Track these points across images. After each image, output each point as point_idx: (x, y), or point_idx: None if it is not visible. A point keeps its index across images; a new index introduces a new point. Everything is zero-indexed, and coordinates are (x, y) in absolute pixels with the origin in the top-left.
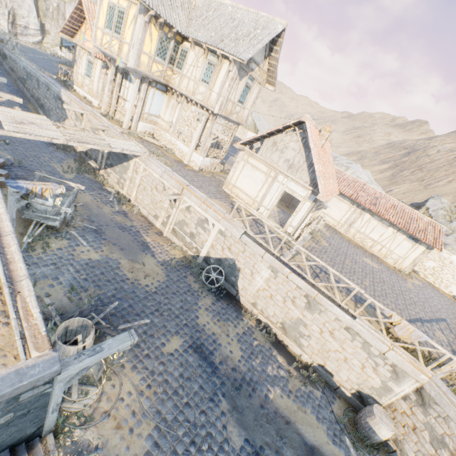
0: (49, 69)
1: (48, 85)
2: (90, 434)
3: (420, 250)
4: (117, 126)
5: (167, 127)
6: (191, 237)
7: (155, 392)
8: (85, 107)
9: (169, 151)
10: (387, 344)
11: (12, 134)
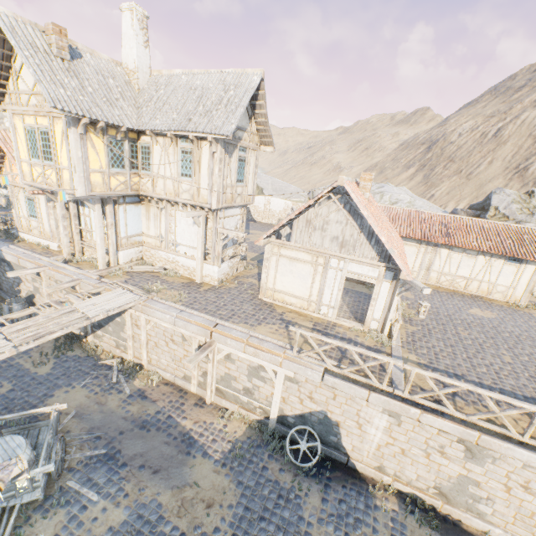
0: None
1: None
2: None
3: (529, 270)
4: (90, 271)
5: (156, 243)
6: (247, 394)
7: None
8: (40, 260)
9: (171, 274)
10: None
11: None
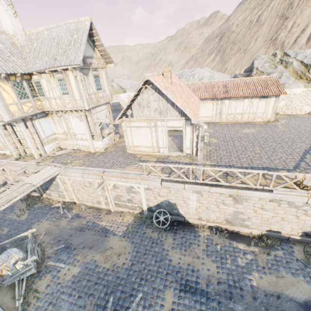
0: None
1: None
2: None
3: (272, 101)
4: (31, 161)
5: (64, 136)
6: (130, 202)
7: None
8: (2, 162)
9: (77, 151)
10: (304, 195)
11: None
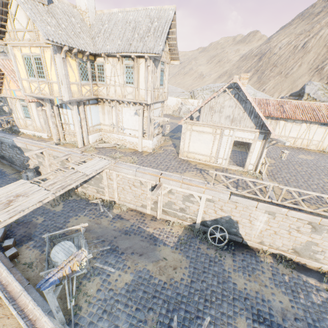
0: None
1: None
2: None
3: None
4: (74, 149)
5: (110, 129)
6: (182, 211)
7: None
8: (40, 144)
9: (123, 147)
10: None
11: (9, 221)
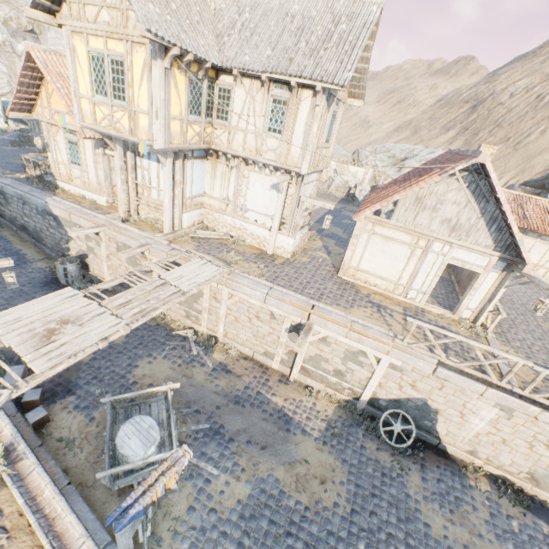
0: (6, 163)
1: (22, 198)
2: None
3: None
4: (156, 234)
5: (221, 206)
6: (337, 376)
7: None
8: (96, 218)
9: (240, 242)
10: None
11: (49, 373)
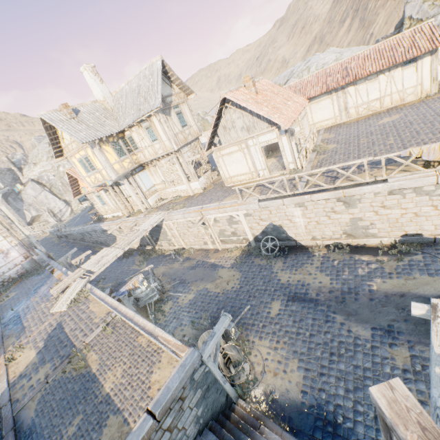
0: (87, 221)
1: (93, 230)
2: (262, 387)
3: (426, 63)
4: (139, 215)
5: (163, 186)
6: (234, 235)
7: (284, 342)
8: (117, 222)
9: (177, 198)
10: (431, 175)
11: (100, 271)
